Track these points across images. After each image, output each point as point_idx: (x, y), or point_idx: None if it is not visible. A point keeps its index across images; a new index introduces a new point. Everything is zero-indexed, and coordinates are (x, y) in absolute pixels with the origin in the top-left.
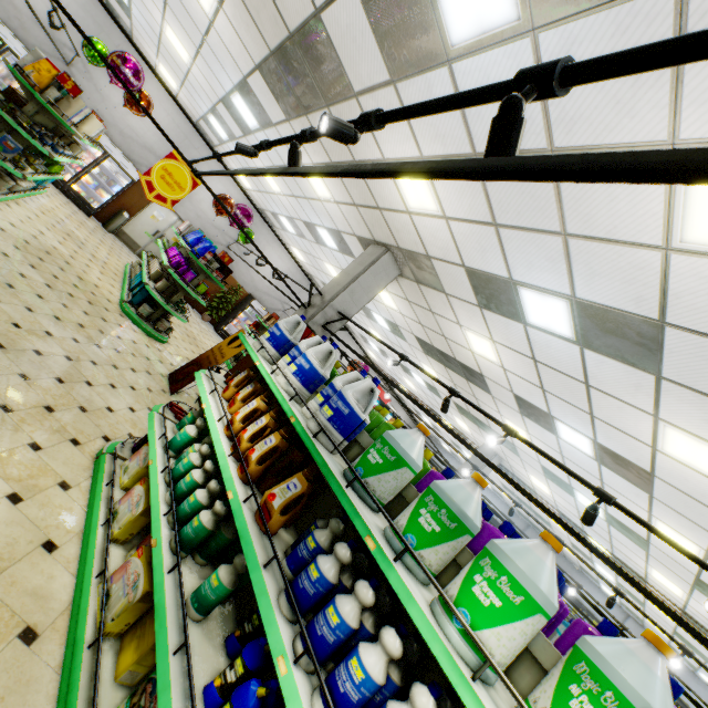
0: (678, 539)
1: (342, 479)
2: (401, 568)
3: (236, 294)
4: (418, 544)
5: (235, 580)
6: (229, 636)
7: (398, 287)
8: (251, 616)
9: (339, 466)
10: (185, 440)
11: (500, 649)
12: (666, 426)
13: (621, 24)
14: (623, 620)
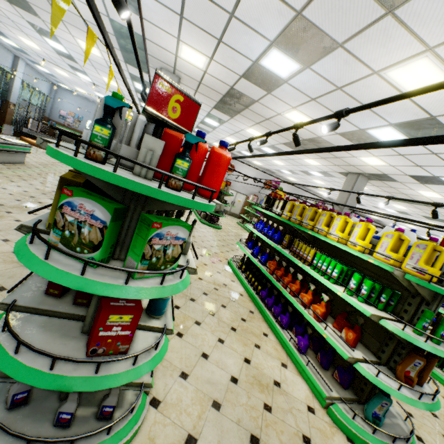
0: None
1: None
2: None
3: None
4: None
5: None
6: None
7: (367, 183)
8: None
9: None
10: None
11: None
12: None
13: None
14: None
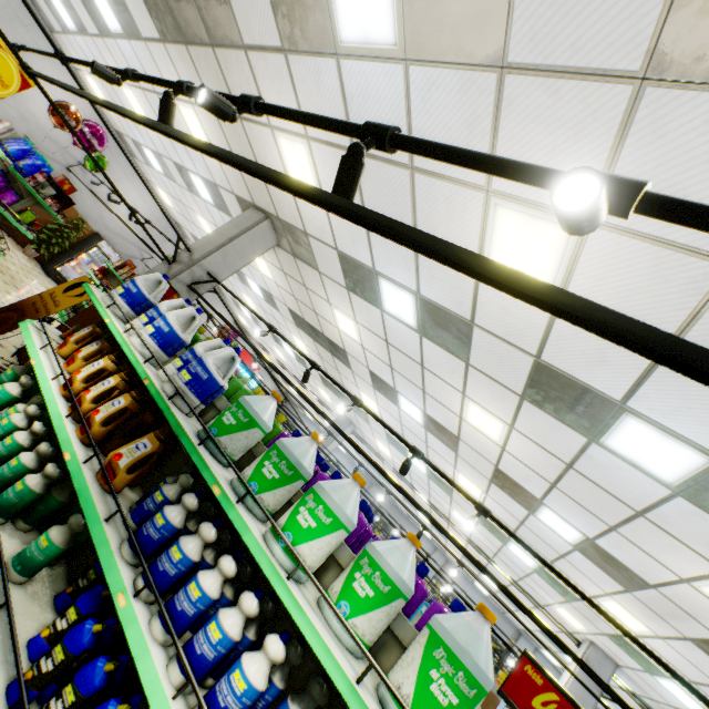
0: (470, 485)
1: (195, 438)
2: (242, 508)
3: (77, 230)
4: (260, 490)
5: (69, 539)
6: (59, 594)
7: (275, 256)
8: (87, 572)
9: (193, 427)
10: (3, 400)
11: (312, 557)
12: (469, 401)
13: (464, 86)
14: (432, 552)
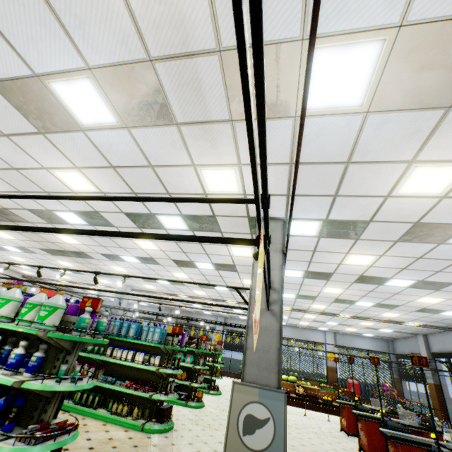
0: (180, 274)
1: None
2: None
3: None
4: None
5: None
6: None
7: None
8: None
9: None
10: None
11: (4, 313)
12: (135, 240)
13: (1, 141)
14: (217, 319)
